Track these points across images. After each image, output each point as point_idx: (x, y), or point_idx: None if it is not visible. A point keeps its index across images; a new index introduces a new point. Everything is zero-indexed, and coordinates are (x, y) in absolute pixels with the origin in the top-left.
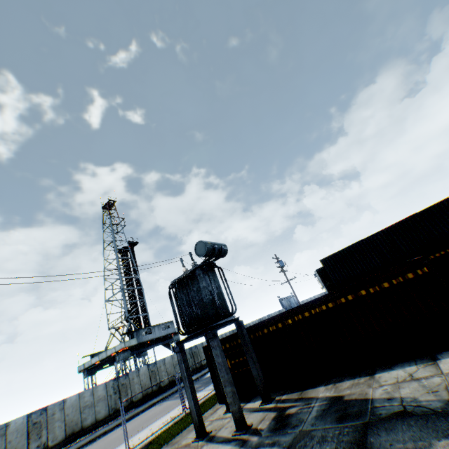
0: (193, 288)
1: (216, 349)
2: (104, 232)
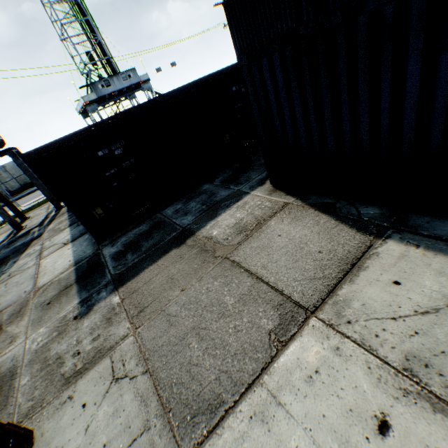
0: None
1: None
2: None
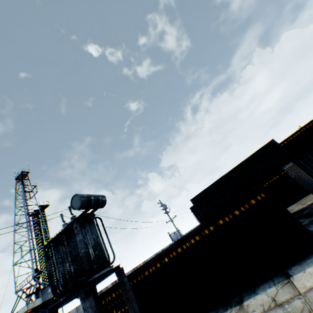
0: (71, 243)
1: (88, 311)
2: (16, 199)
